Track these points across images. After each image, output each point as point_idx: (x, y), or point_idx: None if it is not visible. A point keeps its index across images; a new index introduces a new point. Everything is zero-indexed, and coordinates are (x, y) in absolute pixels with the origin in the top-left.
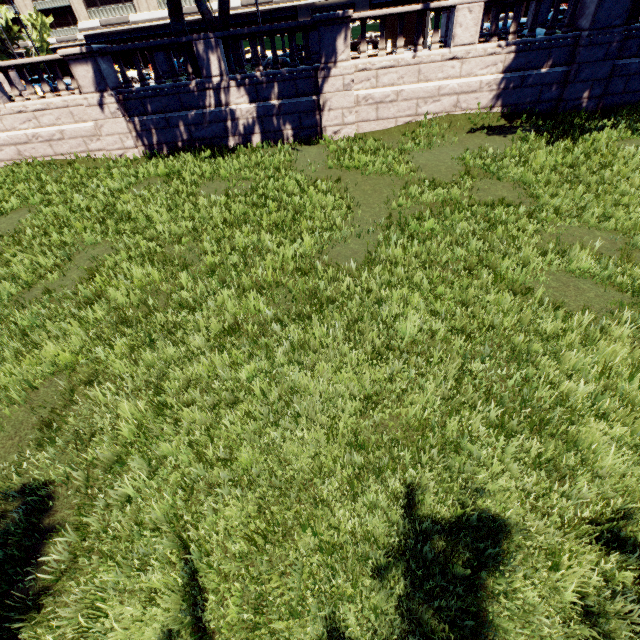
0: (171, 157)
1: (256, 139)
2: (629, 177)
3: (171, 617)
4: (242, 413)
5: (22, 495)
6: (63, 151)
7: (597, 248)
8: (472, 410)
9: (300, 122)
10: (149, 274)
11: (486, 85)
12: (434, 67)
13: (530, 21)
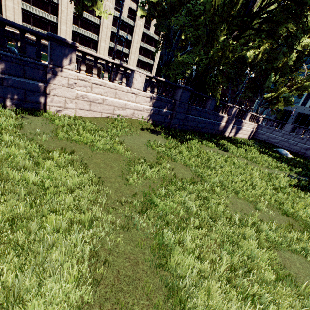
0: None
1: None
2: (222, 166)
3: None
4: None
5: None
6: None
7: (256, 216)
8: None
9: (25, 96)
10: None
11: (146, 109)
12: (123, 93)
13: (160, 90)
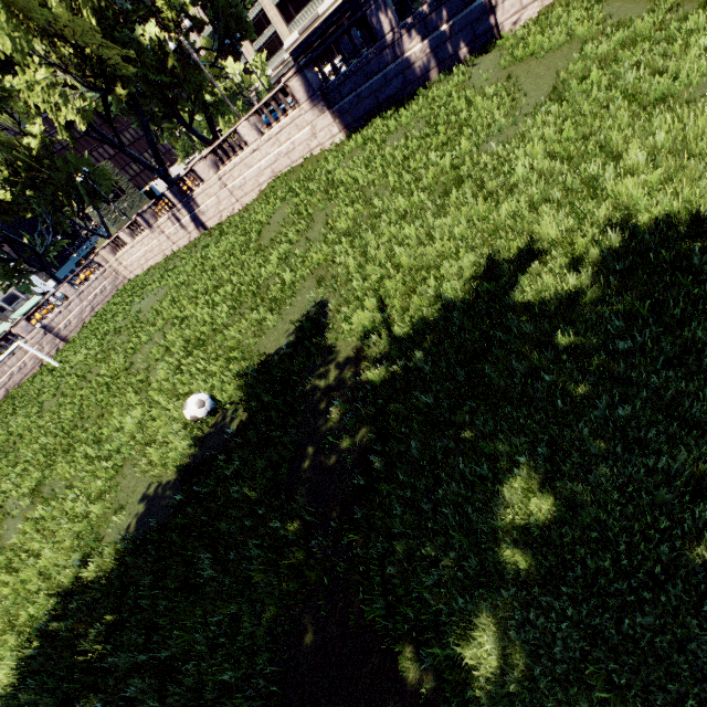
0: (365, 128)
1: (433, 75)
2: None
3: (374, 311)
4: (406, 248)
5: (316, 303)
6: (296, 158)
7: None
8: (552, 204)
9: (473, 33)
10: (357, 210)
11: None
12: None
13: None
